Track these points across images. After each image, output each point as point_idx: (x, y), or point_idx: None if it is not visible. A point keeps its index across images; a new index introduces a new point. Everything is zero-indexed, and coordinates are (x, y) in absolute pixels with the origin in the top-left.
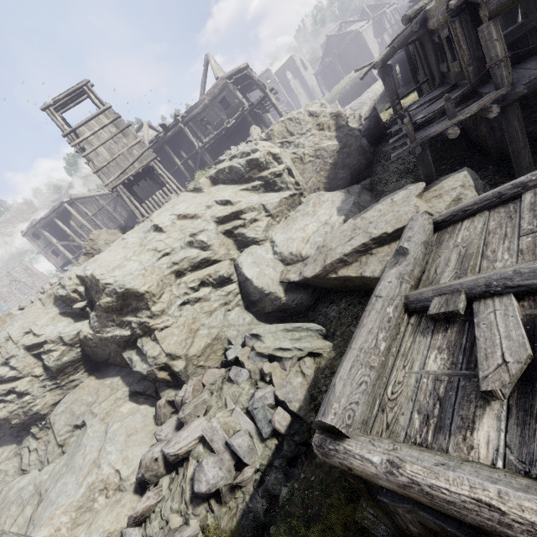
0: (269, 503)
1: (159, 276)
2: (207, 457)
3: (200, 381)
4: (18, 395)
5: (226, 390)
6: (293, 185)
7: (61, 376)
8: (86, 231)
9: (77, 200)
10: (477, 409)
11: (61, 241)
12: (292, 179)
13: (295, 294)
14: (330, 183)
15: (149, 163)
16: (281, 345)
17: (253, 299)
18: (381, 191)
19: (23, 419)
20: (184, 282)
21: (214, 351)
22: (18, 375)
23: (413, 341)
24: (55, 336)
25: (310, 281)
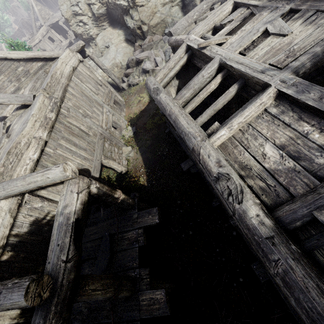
0: None
1: None
2: (148, 61)
3: (152, 38)
4: (83, 24)
5: (160, 44)
6: None
7: (99, 21)
8: None
9: None
10: None
11: None
12: None
13: None
14: None
15: None
16: None
17: (186, 3)
18: None
19: (86, 37)
20: None
21: (160, 28)
22: (83, 14)
23: None
24: None
25: None
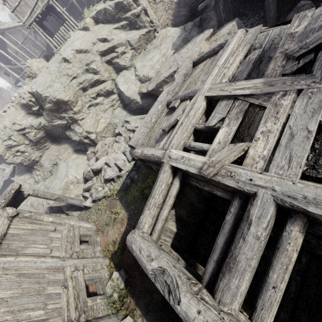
0: (131, 180)
1: (73, 91)
2: (108, 168)
3: (103, 143)
4: (22, 153)
5: (115, 145)
6: (148, 23)
7: (39, 144)
8: (21, 56)
9: (5, 30)
10: (165, 136)
11: (7, 65)
12: (148, 18)
13: (146, 100)
14: (175, 20)
15: (49, 1)
16: (138, 125)
17: (126, 103)
18: (205, 28)
19: (28, 163)
20: (88, 94)
21: (109, 130)
22: (18, 144)
23: (164, 118)
24: (29, 125)
25: (151, 92)
